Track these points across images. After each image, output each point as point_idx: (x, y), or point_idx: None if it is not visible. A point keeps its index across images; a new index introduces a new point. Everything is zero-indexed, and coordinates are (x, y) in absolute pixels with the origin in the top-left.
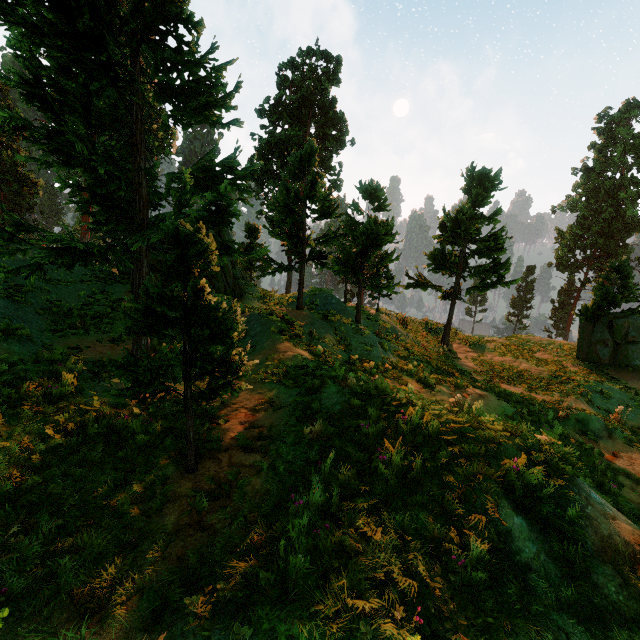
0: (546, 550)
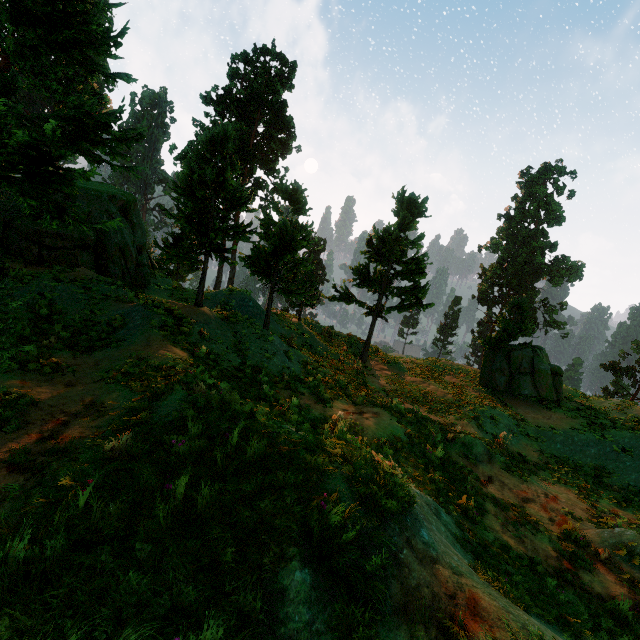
0: (326, 615)
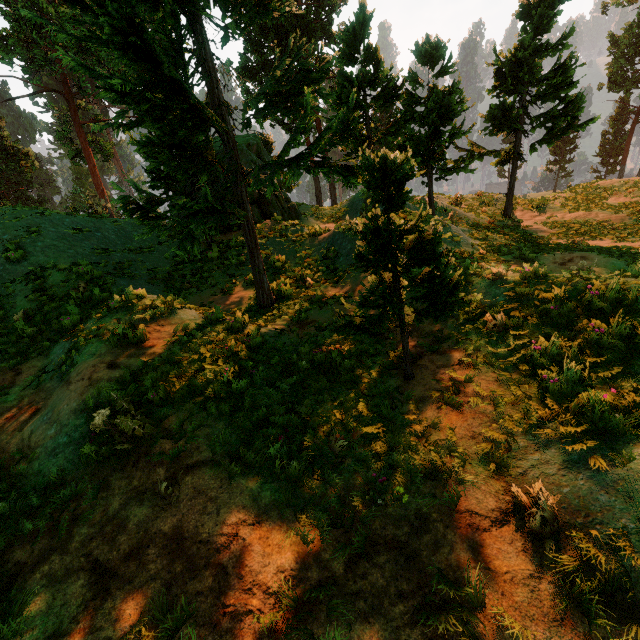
0: None
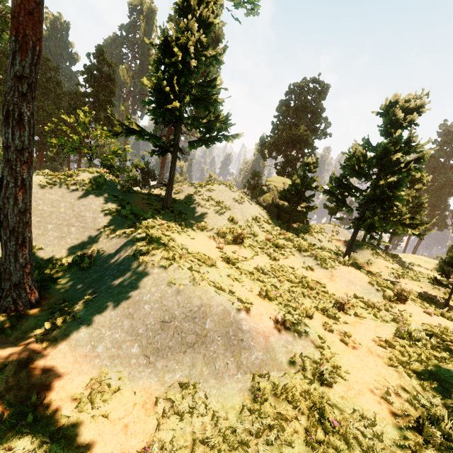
0: None
